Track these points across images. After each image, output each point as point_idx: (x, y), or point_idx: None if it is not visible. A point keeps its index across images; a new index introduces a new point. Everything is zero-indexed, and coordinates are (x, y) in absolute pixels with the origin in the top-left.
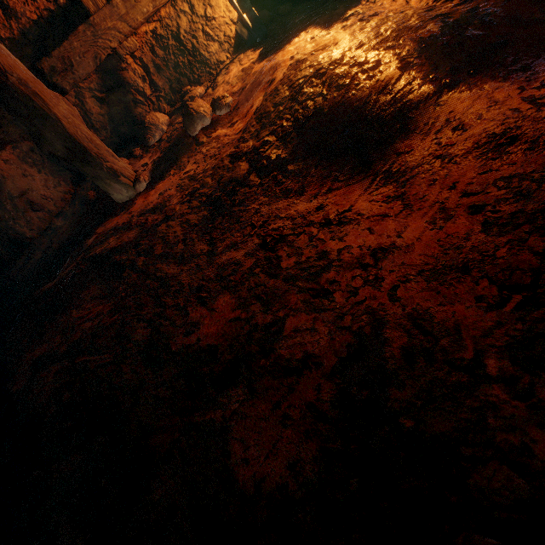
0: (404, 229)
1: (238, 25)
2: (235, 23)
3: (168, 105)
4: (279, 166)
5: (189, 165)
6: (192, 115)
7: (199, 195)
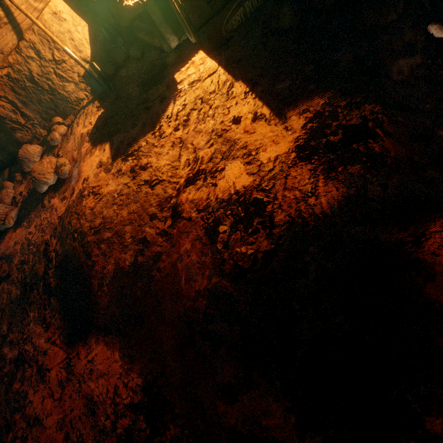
0: (52, 413)
1: (85, 74)
2: (89, 61)
3: (44, 129)
4: (50, 291)
5: (33, 225)
6: (36, 181)
7: (24, 269)
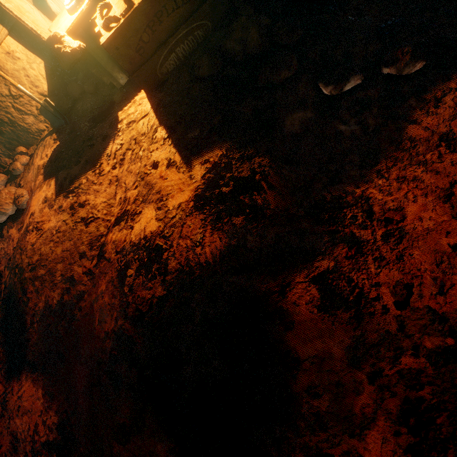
0: None
1: (41, 108)
2: (47, 95)
3: (9, 158)
4: None
5: None
6: None
7: None
